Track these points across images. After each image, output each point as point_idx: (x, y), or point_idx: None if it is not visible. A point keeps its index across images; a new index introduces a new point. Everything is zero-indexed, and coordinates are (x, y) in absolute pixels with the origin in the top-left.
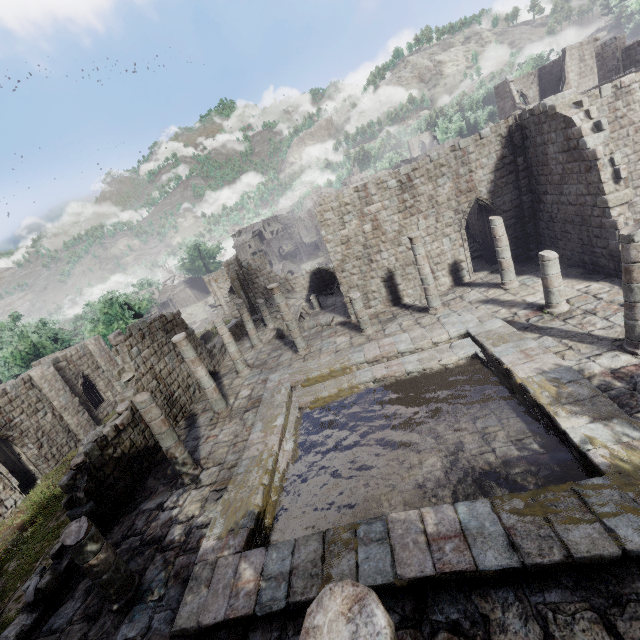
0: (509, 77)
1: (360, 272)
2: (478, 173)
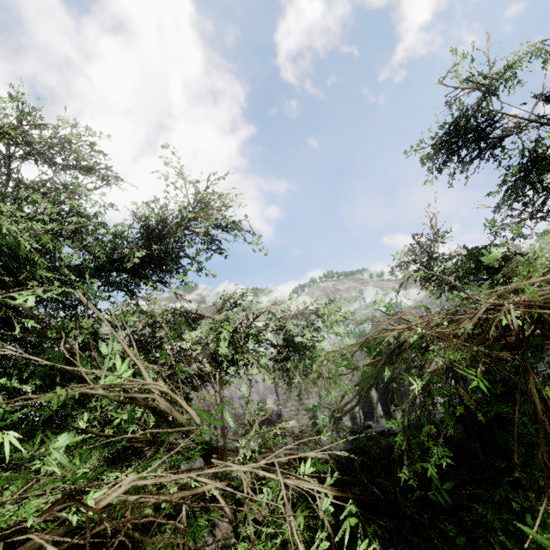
0: (376, 314)
1: (296, 410)
2: (361, 362)
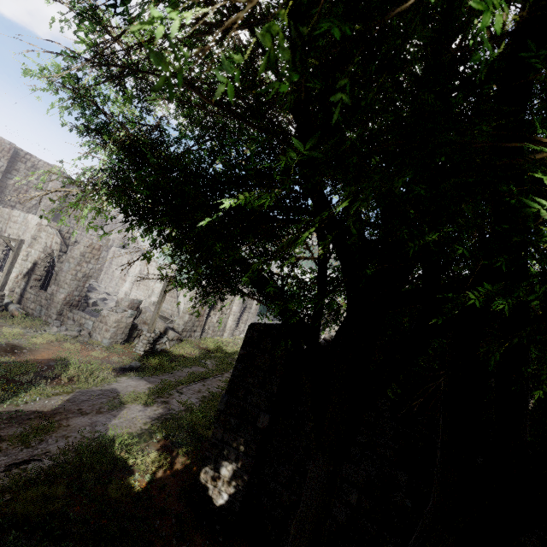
0: None
1: None
2: None
